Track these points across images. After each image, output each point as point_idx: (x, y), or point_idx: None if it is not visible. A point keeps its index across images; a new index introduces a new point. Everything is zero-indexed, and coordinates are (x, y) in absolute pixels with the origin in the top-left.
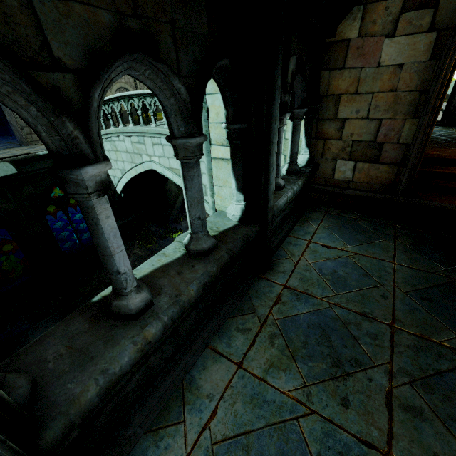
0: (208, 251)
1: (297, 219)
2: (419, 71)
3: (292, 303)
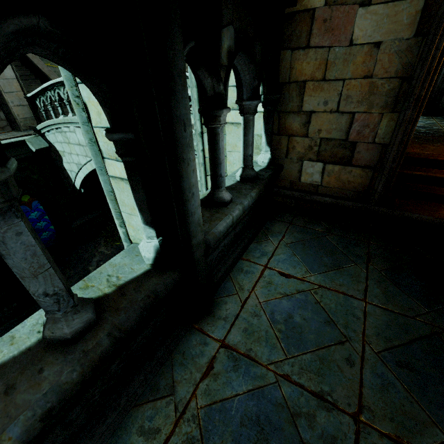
0: (74, 337)
1: (255, 233)
2: (400, 52)
3: (226, 376)
